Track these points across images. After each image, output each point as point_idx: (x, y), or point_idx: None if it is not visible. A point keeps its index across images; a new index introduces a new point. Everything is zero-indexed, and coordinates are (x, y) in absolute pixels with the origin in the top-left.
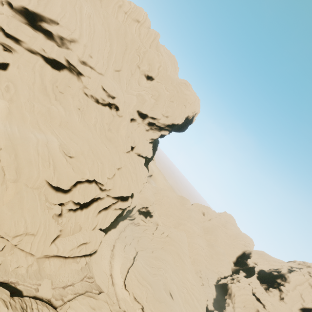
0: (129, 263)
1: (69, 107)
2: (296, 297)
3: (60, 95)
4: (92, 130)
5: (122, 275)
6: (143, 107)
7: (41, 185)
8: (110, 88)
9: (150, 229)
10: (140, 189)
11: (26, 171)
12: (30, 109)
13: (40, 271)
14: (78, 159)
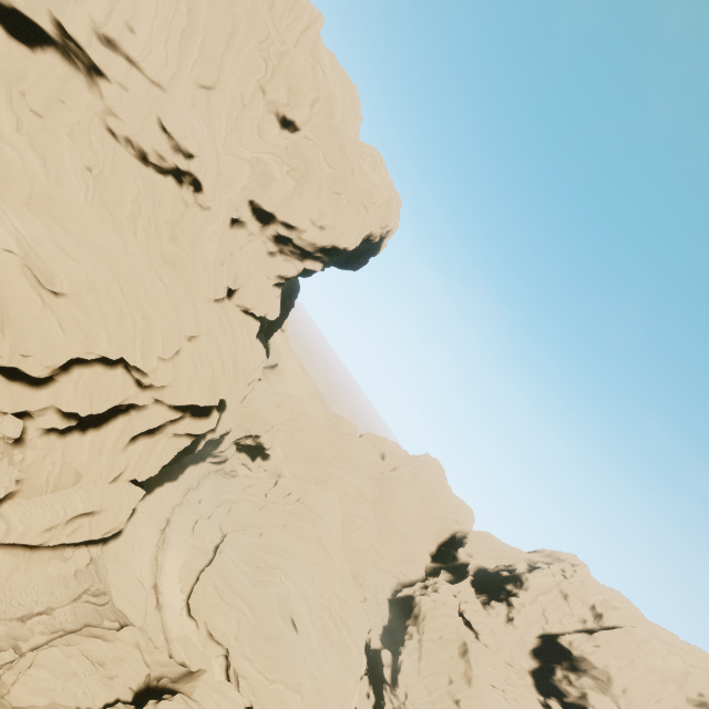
0: (204, 560)
1: (59, 160)
2: (535, 615)
3: (33, 121)
4: (124, 233)
5: (182, 585)
6: (264, 195)
7: None
8: (183, 129)
9: (260, 486)
10: (243, 393)
11: None
12: None
13: None
14: (79, 301)
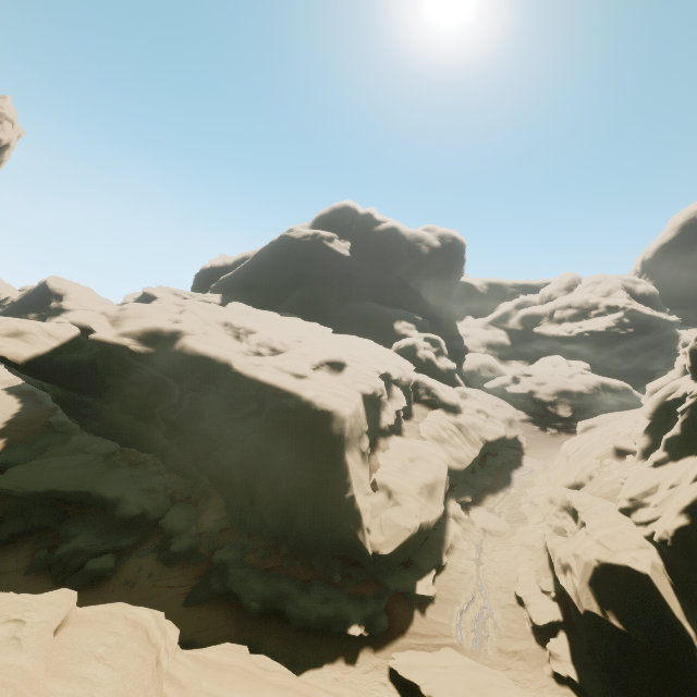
0: None
1: None
2: None
3: None
4: None
5: None
6: None
7: None
8: None
9: None
10: None
11: None
12: None
13: (523, 522)
14: None
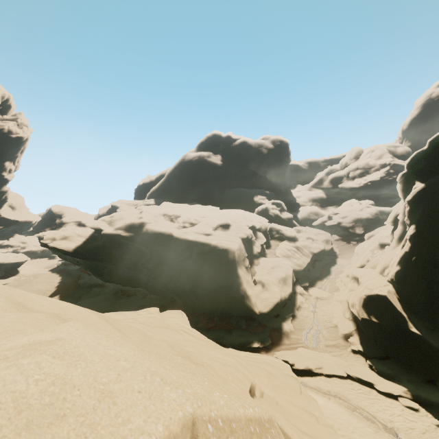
0: None
1: None
2: None
3: None
4: None
5: None
6: None
7: None
8: None
9: None
10: None
11: None
12: None
13: (337, 291)
14: None
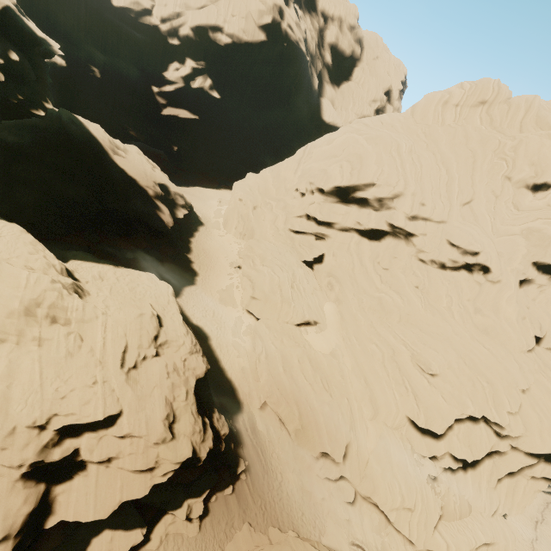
0: None
1: (403, 290)
2: None
3: (385, 274)
4: (447, 319)
5: None
6: (547, 254)
7: (400, 424)
8: (466, 240)
9: None
10: None
11: (382, 403)
12: (359, 306)
13: None
14: (445, 377)
